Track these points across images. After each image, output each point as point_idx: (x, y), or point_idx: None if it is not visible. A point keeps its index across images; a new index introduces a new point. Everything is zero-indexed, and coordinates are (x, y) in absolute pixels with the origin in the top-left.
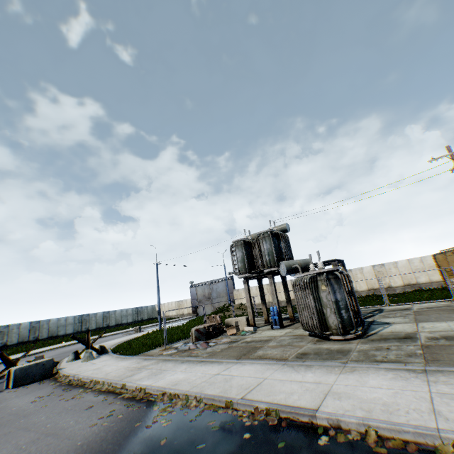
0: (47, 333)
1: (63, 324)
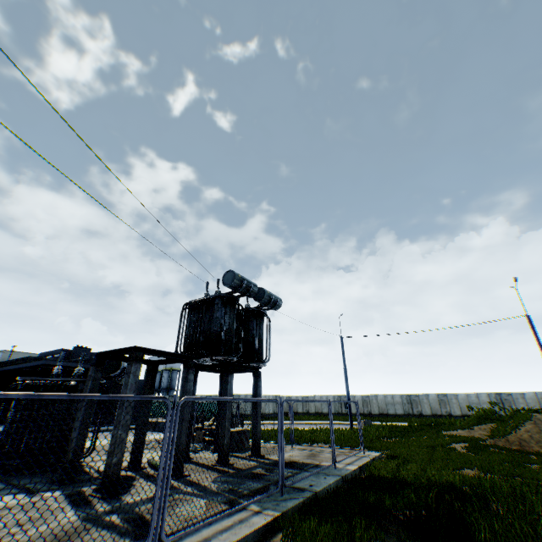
0: (377, 409)
1: (390, 402)
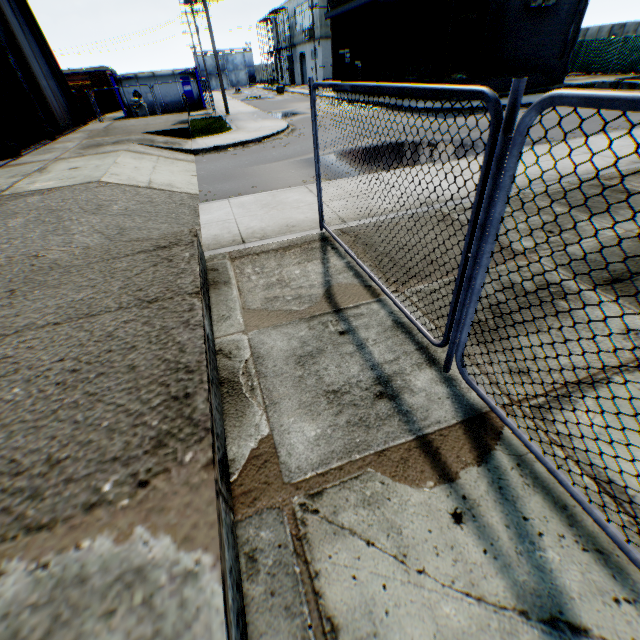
0: None
1: None
